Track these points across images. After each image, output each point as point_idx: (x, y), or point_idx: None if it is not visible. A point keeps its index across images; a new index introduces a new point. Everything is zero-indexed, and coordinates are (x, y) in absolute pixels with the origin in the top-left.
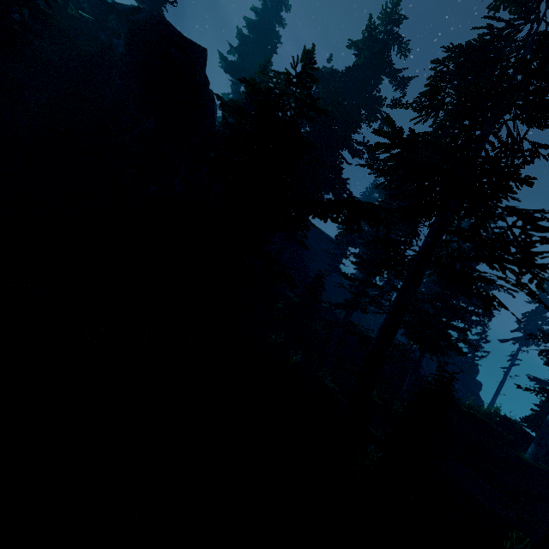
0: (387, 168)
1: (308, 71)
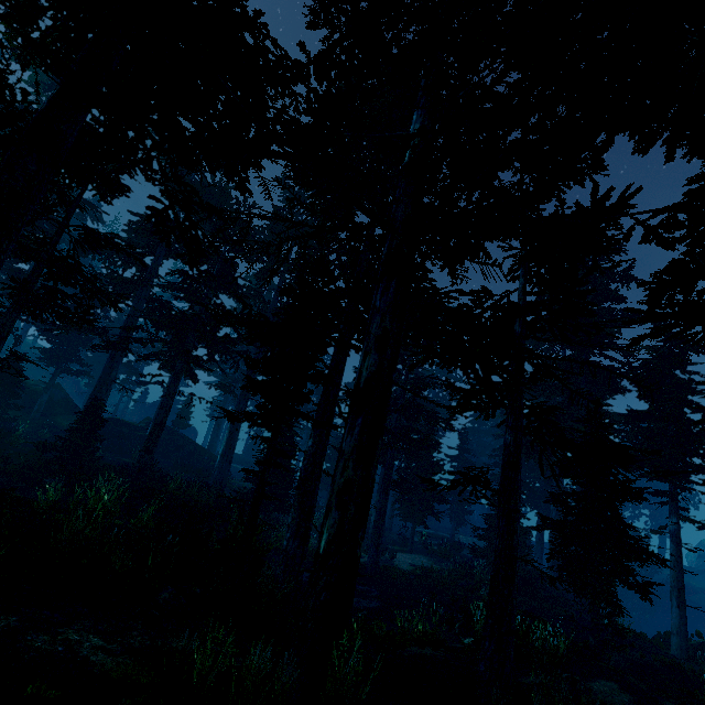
0: None
1: None
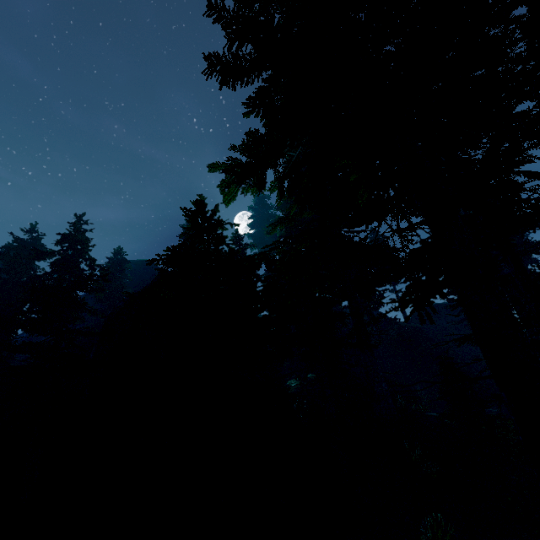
0: (281, 198)
1: (204, 211)
